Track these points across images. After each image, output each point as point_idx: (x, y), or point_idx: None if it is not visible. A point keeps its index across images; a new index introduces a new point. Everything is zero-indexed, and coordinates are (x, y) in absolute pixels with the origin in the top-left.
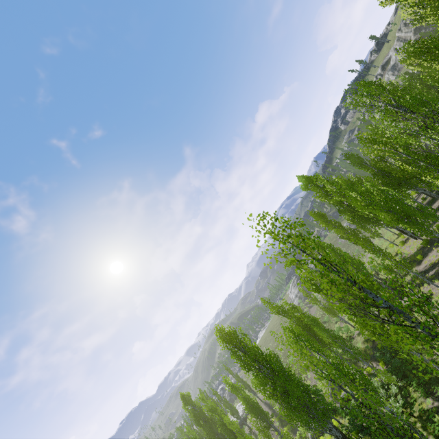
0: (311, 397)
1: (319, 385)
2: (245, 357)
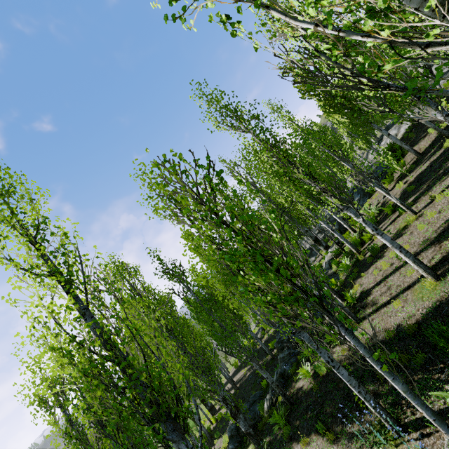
0: None
1: None
2: None
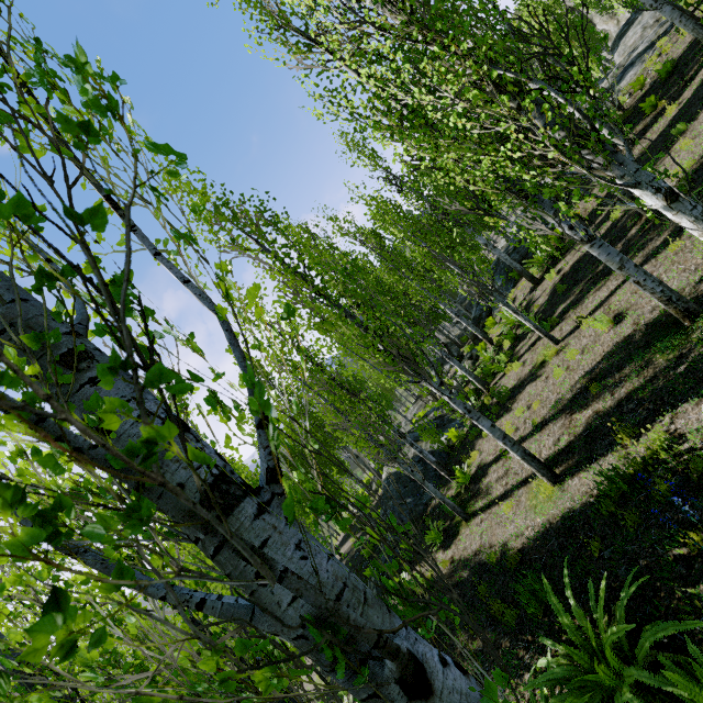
0: None
1: None
2: None
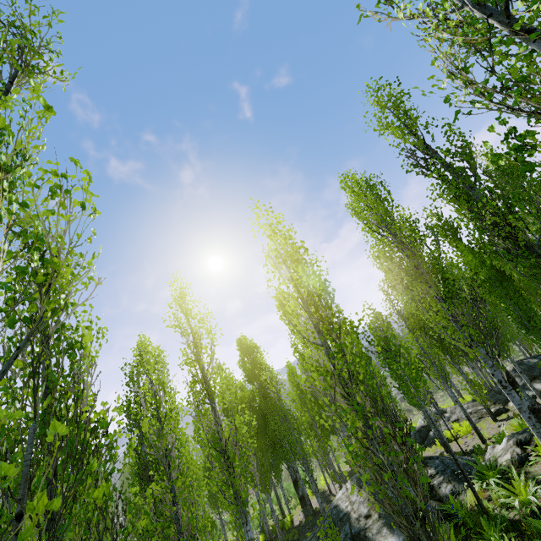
0: None
1: None
2: None
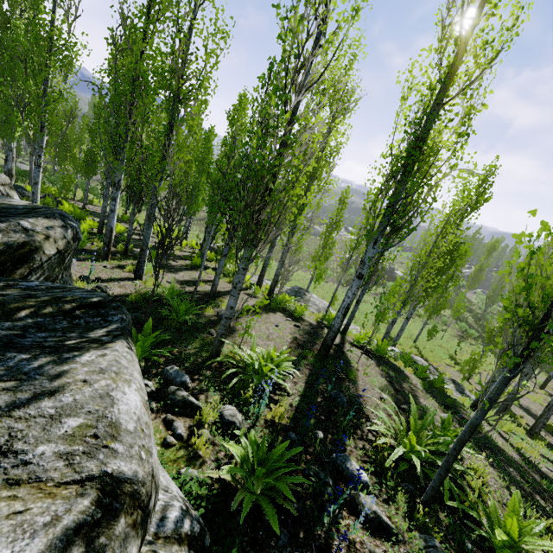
0: None
1: None
2: None
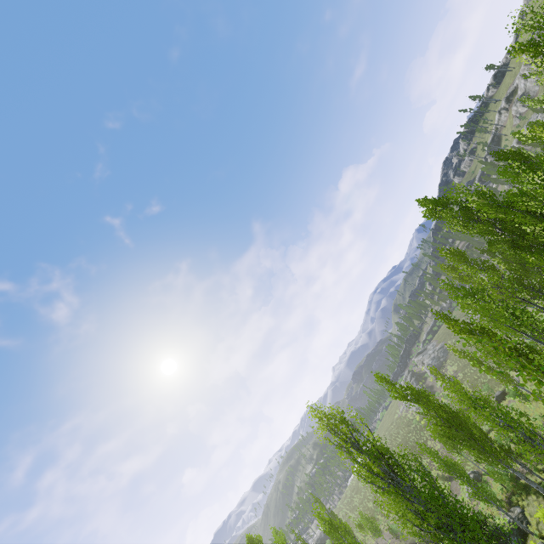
0: (498, 539)
1: (503, 522)
2: (362, 458)
